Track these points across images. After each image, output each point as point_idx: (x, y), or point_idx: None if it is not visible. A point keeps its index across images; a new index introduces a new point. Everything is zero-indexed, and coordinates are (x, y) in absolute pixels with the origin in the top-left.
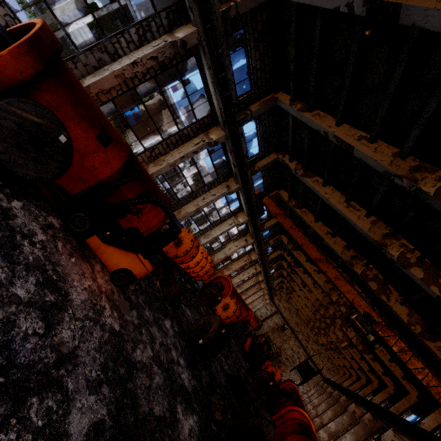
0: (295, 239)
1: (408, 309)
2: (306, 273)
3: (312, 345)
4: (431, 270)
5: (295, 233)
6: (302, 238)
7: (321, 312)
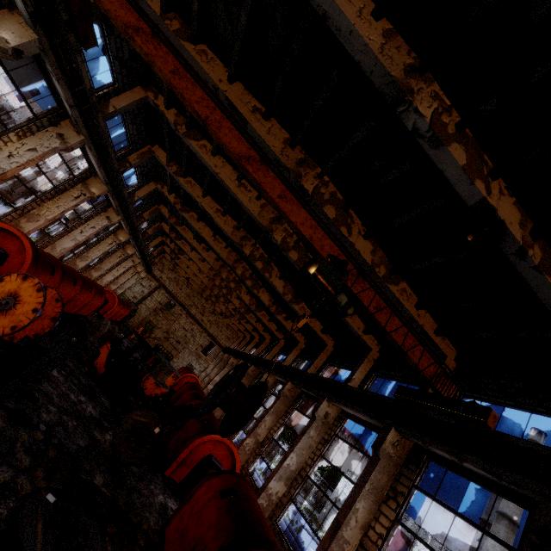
0: (190, 104)
1: (373, 244)
2: (202, 221)
3: (209, 317)
4: (474, 150)
5: (189, 89)
6: (205, 103)
7: (223, 275)
